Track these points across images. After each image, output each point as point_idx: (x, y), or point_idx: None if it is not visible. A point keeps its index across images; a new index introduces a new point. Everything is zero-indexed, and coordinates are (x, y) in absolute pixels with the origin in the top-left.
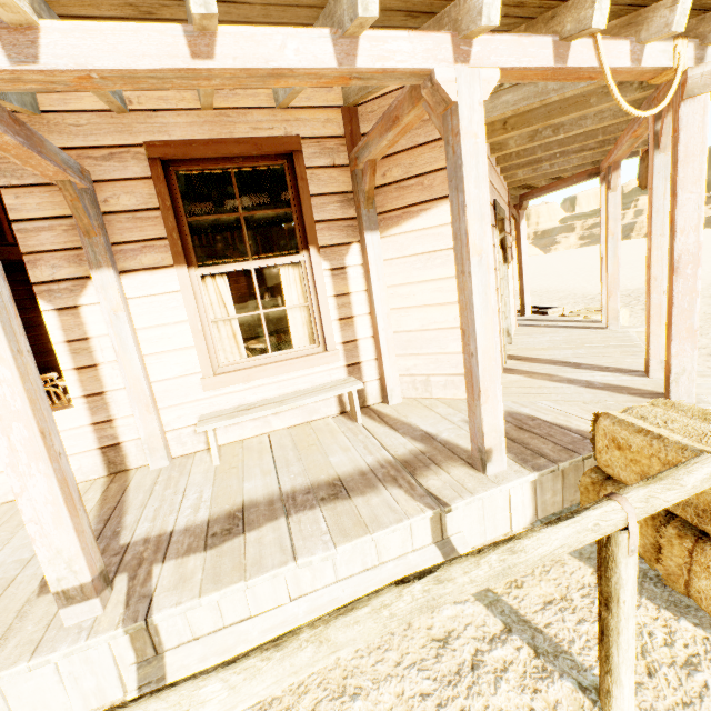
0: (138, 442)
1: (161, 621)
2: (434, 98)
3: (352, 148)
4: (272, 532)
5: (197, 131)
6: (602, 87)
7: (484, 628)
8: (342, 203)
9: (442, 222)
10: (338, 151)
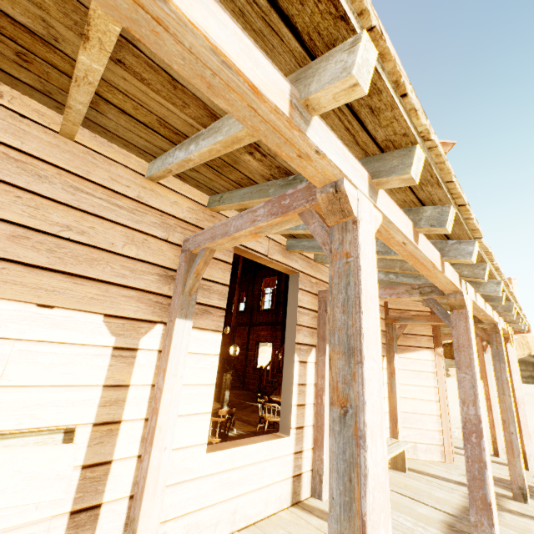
0: (308, 474)
1: None
2: (491, 329)
3: (386, 312)
4: None
5: None
6: None
7: None
8: (382, 335)
9: (425, 358)
10: (382, 312)
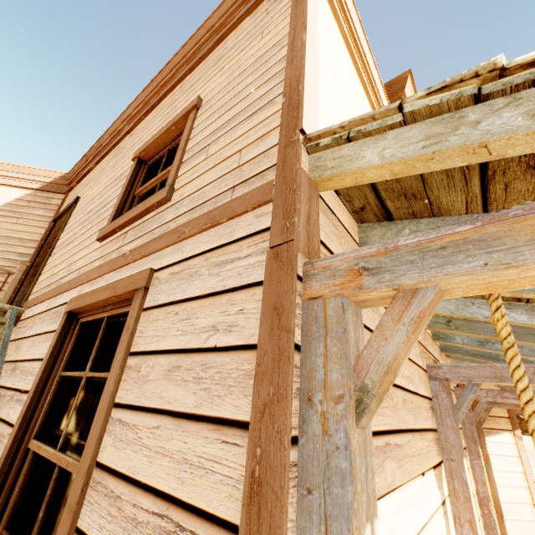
0: None
1: None
2: None
3: None
4: None
5: None
6: None
7: None
8: None
9: (507, 441)
10: None
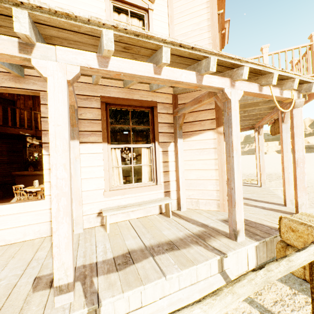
0: None
1: (105, 305)
2: (222, 97)
3: (175, 108)
4: (148, 263)
5: (120, 95)
6: (263, 100)
7: (251, 313)
8: (169, 127)
9: (208, 138)
10: (169, 108)
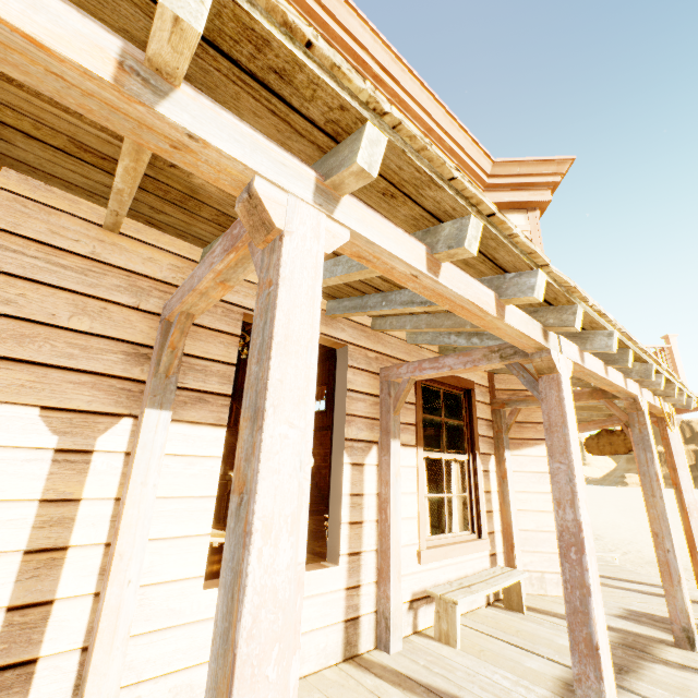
0: (370, 617)
1: None
2: (630, 406)
3: (492, 395)
4: None
5: None
6: None
7: None
8: (487, 426)
9: None
10: (486, 395)
